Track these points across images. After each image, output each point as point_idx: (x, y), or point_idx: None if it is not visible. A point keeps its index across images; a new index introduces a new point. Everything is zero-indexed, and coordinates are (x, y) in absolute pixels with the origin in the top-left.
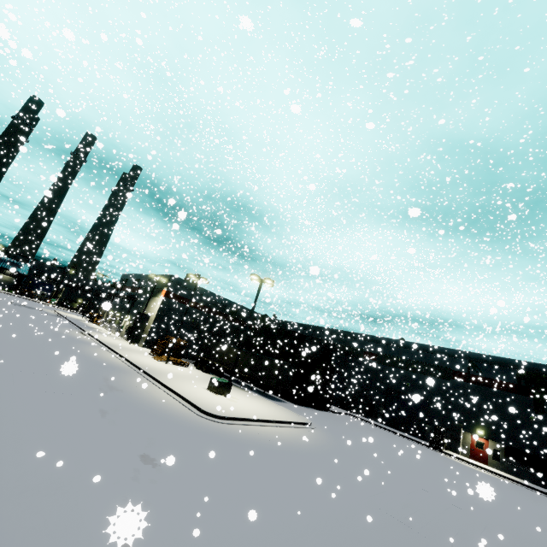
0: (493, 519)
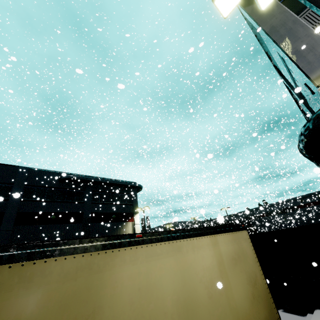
0: None
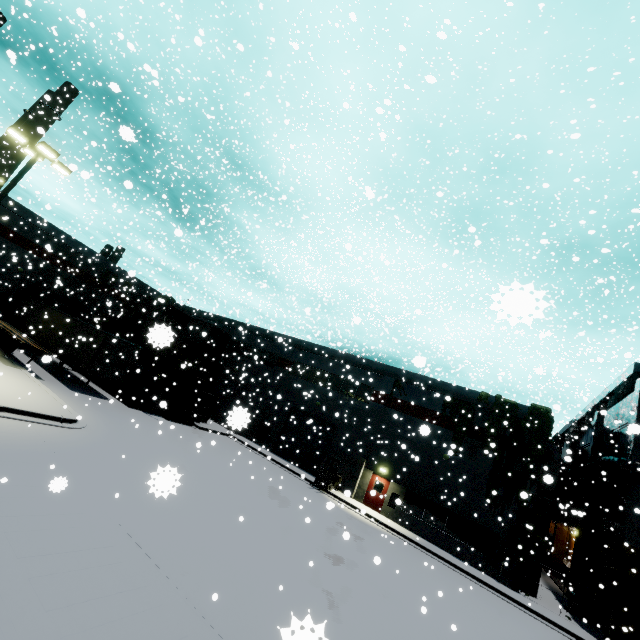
0: (248, 611)
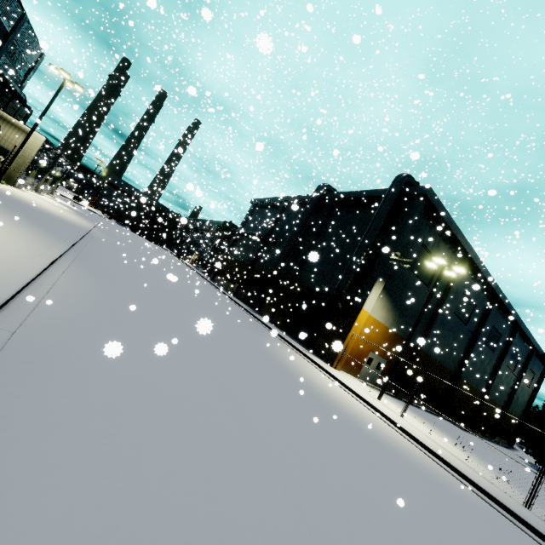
0: None
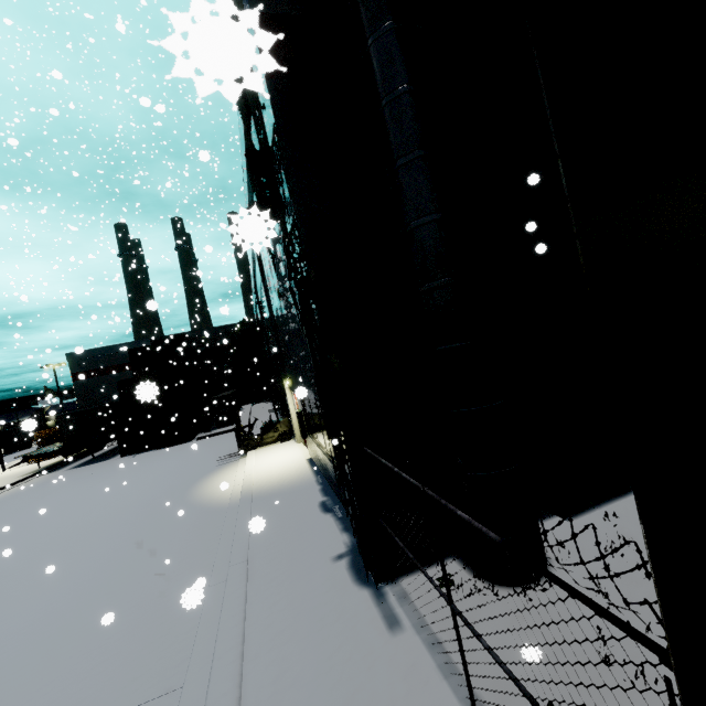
0: None
